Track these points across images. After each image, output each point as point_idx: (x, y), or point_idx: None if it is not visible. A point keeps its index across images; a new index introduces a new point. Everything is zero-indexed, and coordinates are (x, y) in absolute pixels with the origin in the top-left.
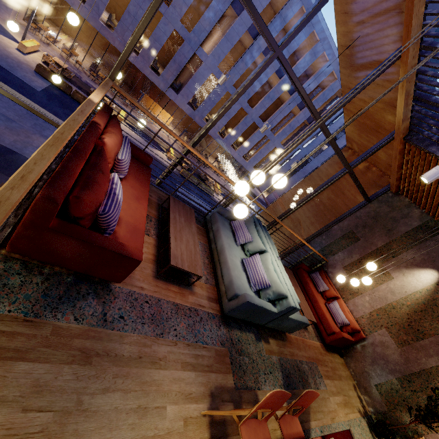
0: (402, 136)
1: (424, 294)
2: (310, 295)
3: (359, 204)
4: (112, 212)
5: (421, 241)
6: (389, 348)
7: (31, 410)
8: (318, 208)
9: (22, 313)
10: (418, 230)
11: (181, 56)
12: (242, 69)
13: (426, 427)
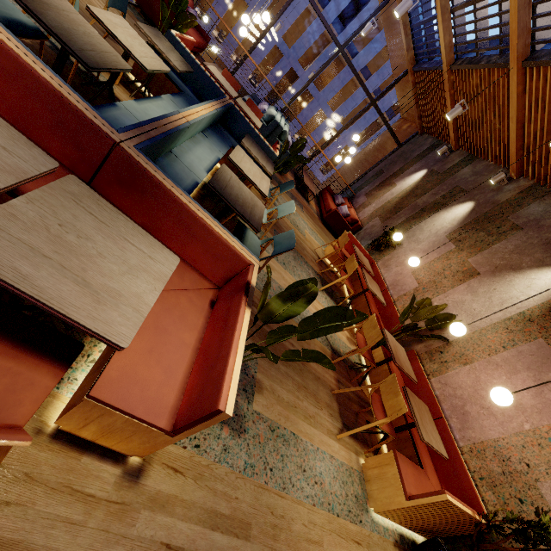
0: (411, 66)
1: (413, 186)
2: (324, 198)
3: (393, 150)
4: None
5: (425, 156)
6: (376, 226)
7: (136, 28)
8: (363, 166)
9: (137, 18)
10: (426, 150)
11: (278, 70)
12: (338, 87)
13: (380, 257)
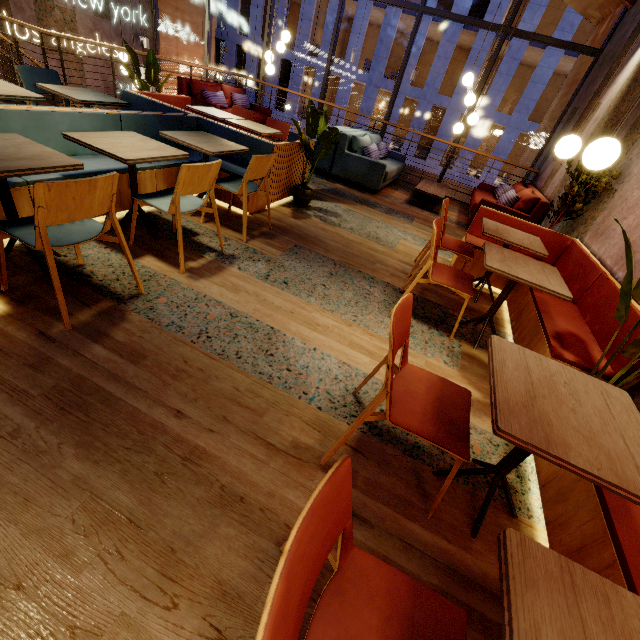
0: None
1: (632, 75)
2: (471, 199)
3: (587, 70)
4: (209, 93)
5: None
6: None
7: None
8: (547, 130)
9: None
10: None
11: (419, 118)
12: (504, 84)
13: (587, 226)
